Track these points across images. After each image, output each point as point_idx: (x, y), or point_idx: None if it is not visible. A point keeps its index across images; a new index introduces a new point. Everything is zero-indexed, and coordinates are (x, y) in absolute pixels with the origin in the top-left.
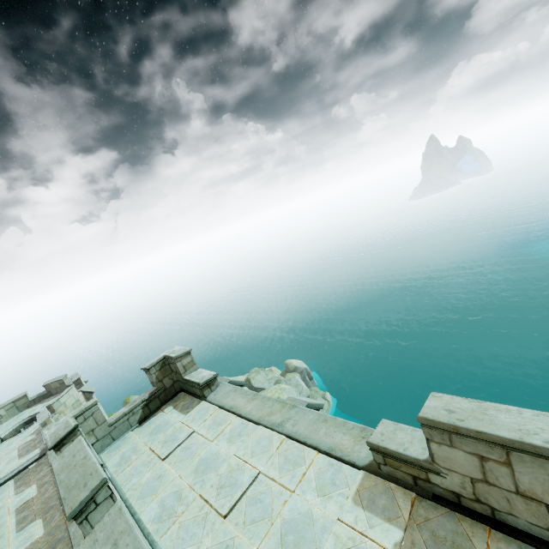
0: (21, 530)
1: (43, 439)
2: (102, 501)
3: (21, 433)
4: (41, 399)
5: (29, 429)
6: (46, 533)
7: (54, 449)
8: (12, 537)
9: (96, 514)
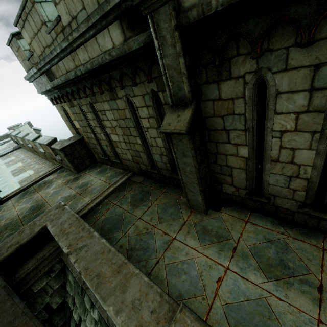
0: (9, 166)
1: (12, 134)
2: (49, 1)
3: None
4: (8, 136)
5: (3, 145)
6: (24, 164)
7: (15, 37)
8: (5, 168)
9: (46, 6)
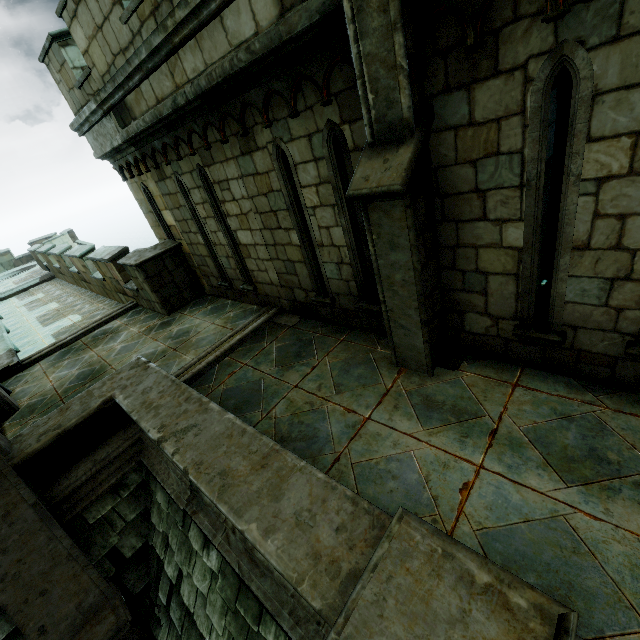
0: (34, 310)
1: (40, 251)
2: None
3: (13, 277)
4: (29, 259)
5: (21, 273)
6: (63, 304)
7: (57, 41)
8: (26, 313)
9: None
